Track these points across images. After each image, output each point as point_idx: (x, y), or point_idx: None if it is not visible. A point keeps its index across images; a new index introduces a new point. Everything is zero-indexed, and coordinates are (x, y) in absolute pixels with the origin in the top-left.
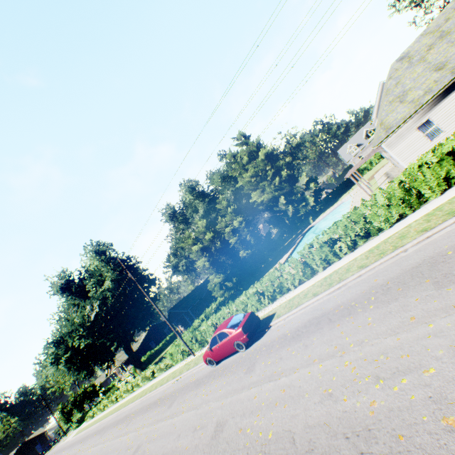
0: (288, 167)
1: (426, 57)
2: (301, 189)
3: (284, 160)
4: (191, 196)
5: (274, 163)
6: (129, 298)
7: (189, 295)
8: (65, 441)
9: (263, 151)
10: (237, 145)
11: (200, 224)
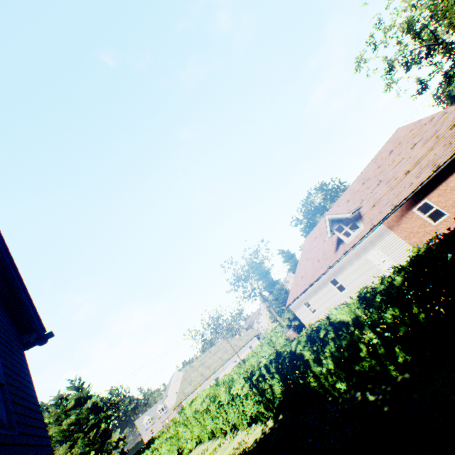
0: (107, 420)
1: (198, 369)
2: (112, 446)
3: (105, 412)
4: None
5: (96, 413)
6: None
7: None
8: None
9: (94, 398)
10: (70, 386)
11: None
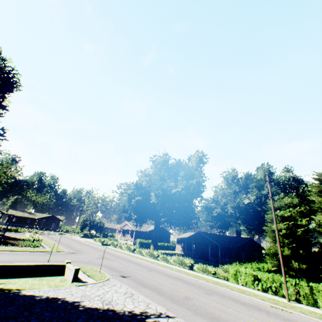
0: None
1: None
2: None
3: None
4: (263, 176)
5: None
6: (191, 200)
7: (216, 235)
8: (76, 238)
9: None
10: None
11: (284, 199)
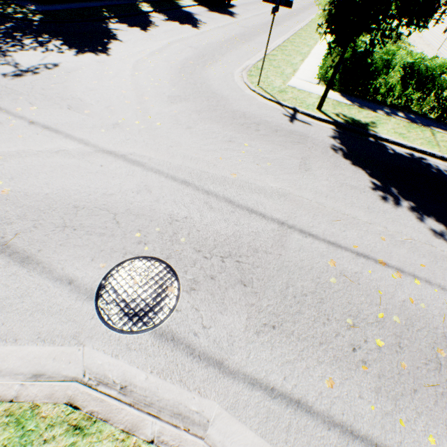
0: None
1: None
2: None
3: None
4: None
5: None
6: None
7: None
8: None
9: None
10: None
11: None
